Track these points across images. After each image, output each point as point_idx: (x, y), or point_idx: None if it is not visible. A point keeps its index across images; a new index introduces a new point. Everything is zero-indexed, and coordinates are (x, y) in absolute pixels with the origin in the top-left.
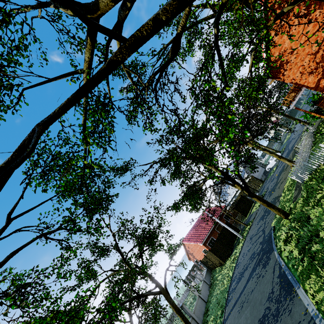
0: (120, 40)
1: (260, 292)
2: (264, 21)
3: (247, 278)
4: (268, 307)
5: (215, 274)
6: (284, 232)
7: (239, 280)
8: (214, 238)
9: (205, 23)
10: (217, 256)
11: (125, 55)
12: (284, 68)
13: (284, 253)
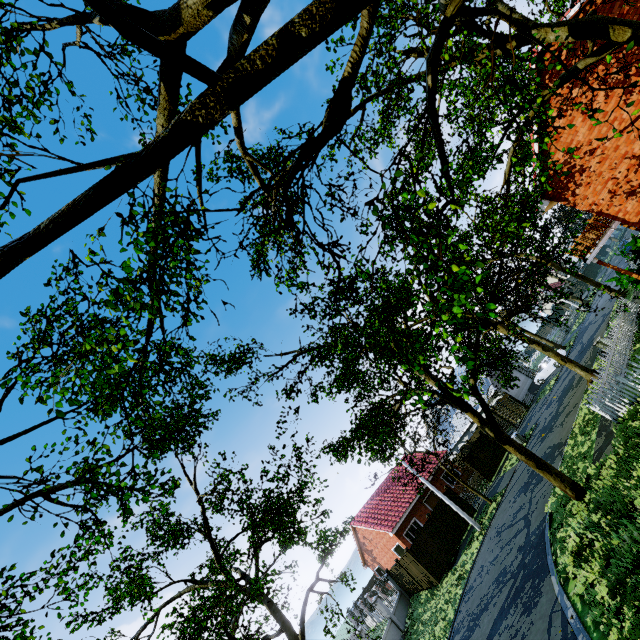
0: (203, 78)
1: None
2: (537, 79)
3: (488, 633)
4: None
5: (417, 607)
6: (574, 533)
7: (468, 633)
8: (420, 521)
9: (417, 81)
10: (423, 566)
11: (214, 112)
12: (575, 181)
13: (575, 587)
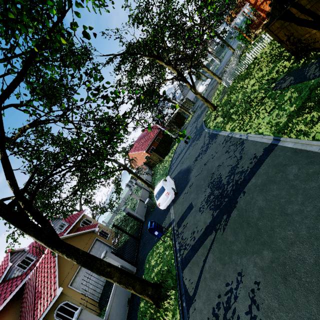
0: None
1: (195, 150)
2: None
3: (185, 152)
4: (201, 150)
5: (156, 168)
6: (213, 116)
7: (178, 157)
8: (154, 147)
9: None
10: (159, 155)
11: None
12: None
13: (213, 125)
